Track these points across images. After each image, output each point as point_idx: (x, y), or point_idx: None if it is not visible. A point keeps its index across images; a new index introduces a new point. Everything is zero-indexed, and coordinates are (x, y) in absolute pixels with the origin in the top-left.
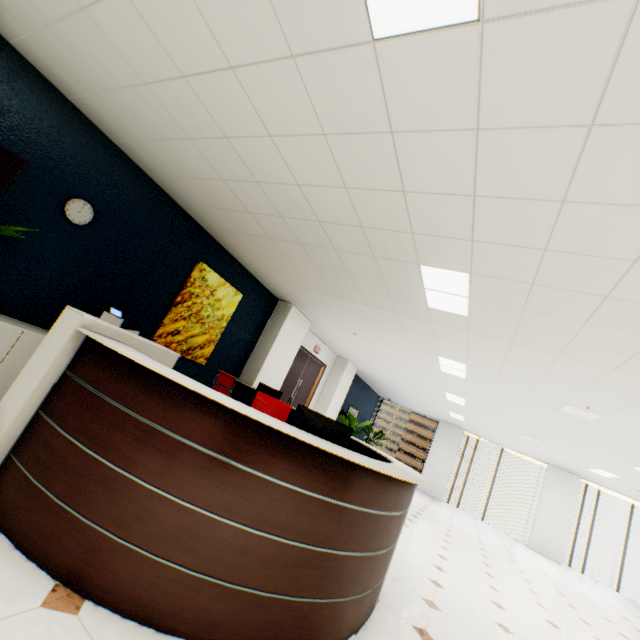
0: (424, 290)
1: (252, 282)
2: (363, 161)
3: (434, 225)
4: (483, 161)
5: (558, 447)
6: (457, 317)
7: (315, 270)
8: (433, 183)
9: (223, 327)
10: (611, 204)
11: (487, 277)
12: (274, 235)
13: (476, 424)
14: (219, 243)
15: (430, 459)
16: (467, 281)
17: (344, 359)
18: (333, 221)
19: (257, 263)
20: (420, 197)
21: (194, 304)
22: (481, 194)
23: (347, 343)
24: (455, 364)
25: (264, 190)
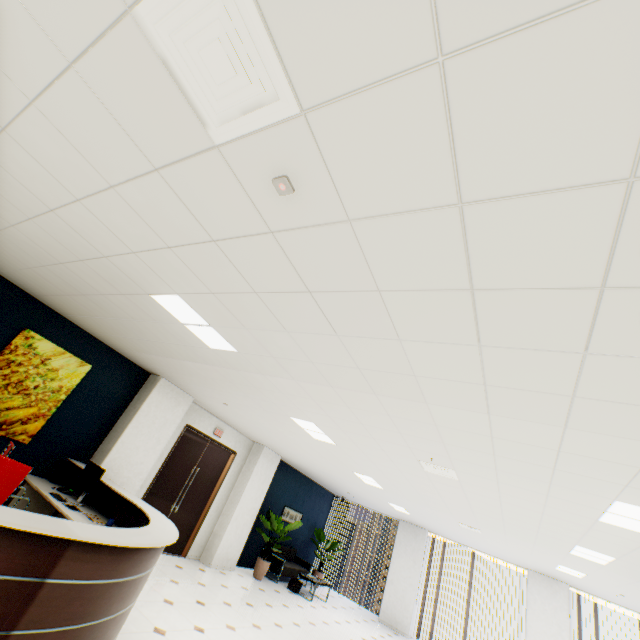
0: (186, 326)
1: (109, 353)
2: (6, 186)
3: (103, 242)
4: (41, 160)
5: (498, 536)
6: (236, 355)
7: (123, 325)
8: (52, 195)
9: (61, 400)
10: (131, 179)
11: (188, 295)
12: (65, 290)
13: (422, 517)
14: (58, 312)
15: (392, 574)
16: (187, 304)
17: (260, 444)
18: (67, 260)
19: (95, 329)
20: (64, 213)
21: (15, 373)
22: (79, 197)
23: (238, 419)
24: (309, 425)
25: (9, 239)
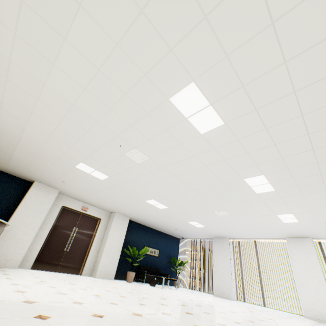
0: None
1: (4, 175)
2: None
3: None
4: None
5: (233, 209)
6: (3, 124)
7: None
8: None
9: None
10: None
11: None
12: None
13: (208, 224)
14: None
15: (215, 268)
16: None
17: (114, 212)
18: None
19: None
20: None
21: None
22: None
23: (84, 195)
24: (84, 167)
25: None
